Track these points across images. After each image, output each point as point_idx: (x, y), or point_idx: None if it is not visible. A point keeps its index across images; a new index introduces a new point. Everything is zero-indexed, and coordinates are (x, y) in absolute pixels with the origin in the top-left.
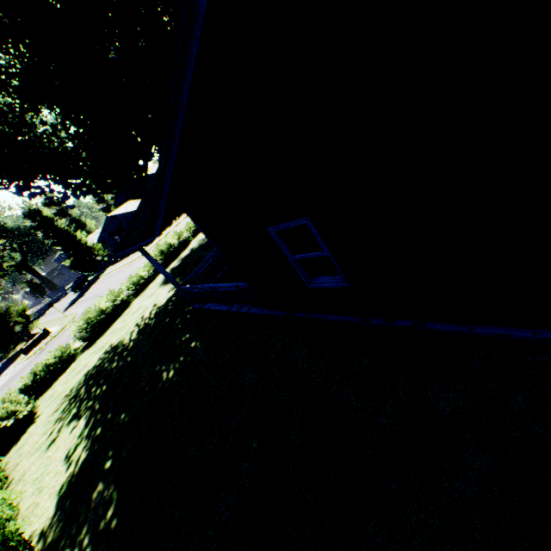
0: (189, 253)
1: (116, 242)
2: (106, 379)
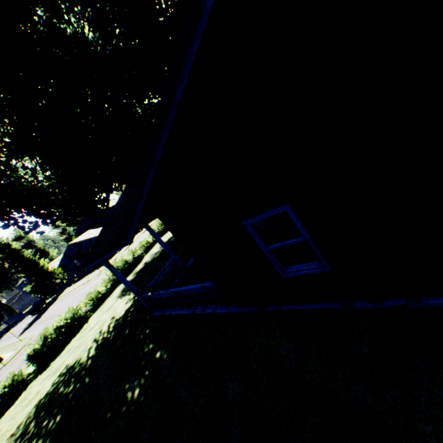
0: (143, 266)
1: (75, 265)
2: (60, 407)
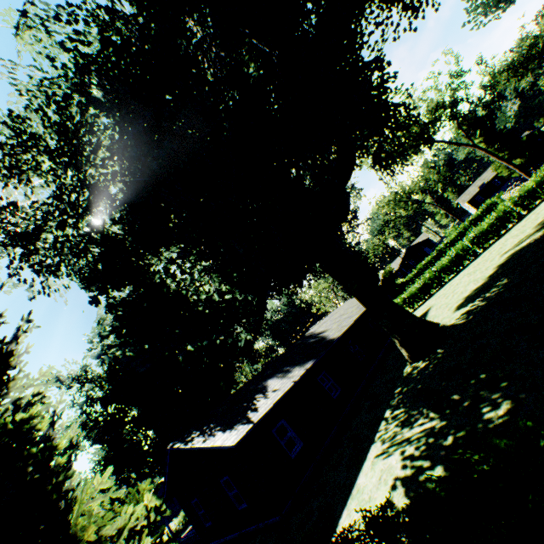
0: None
1: None
2: None
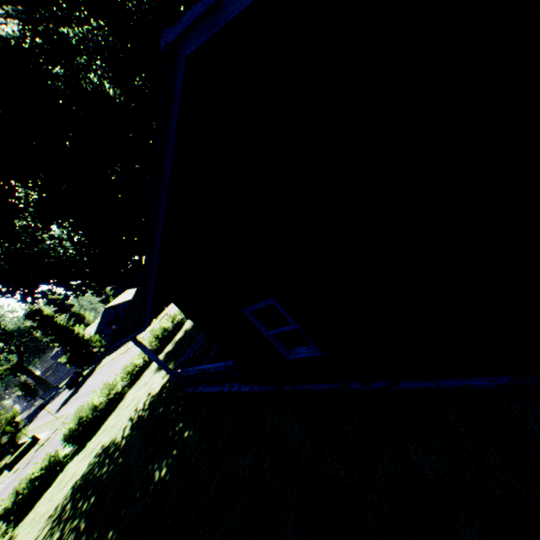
0: (183, 334)
1: (113, 331)
2: (94, 488)
